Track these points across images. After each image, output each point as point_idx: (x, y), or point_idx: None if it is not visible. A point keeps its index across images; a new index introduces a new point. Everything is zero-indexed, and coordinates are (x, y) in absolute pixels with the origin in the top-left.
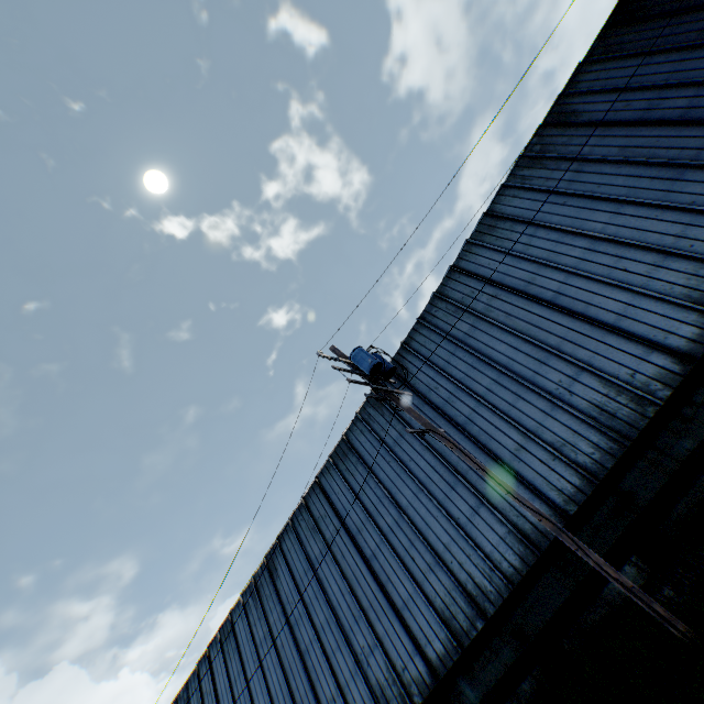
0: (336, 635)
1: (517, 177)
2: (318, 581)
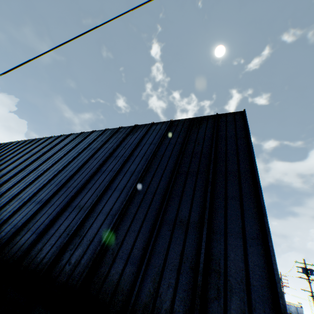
0: None
1: (108, 131)
2: None
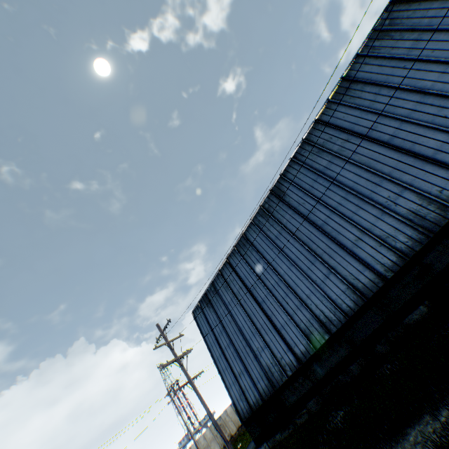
0: (355, 203)
1: None
2: (330, 179)
